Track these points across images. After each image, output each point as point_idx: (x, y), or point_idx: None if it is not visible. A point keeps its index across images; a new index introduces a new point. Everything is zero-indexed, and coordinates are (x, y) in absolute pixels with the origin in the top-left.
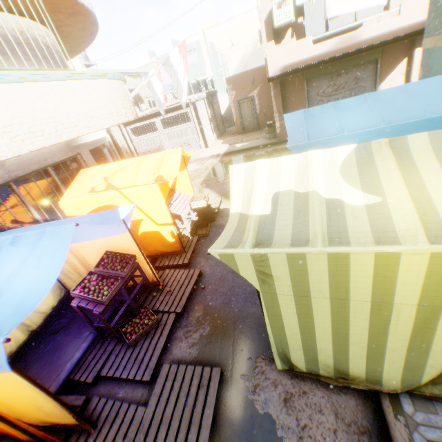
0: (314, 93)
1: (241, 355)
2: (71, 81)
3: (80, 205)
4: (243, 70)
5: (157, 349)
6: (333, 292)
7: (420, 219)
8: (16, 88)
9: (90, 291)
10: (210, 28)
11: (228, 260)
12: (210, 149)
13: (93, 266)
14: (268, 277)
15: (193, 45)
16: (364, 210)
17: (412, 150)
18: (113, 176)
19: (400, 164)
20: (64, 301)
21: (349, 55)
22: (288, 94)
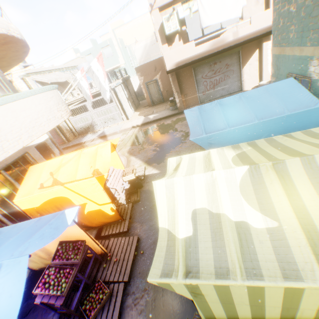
0: (200, 77)
1: (180, 317)
2: (11, 102)
3: (33, 200)
4: (146, 56)
5: None
6: (252, 301)
7: (312, 251)
8: None
9: (50, 284)
10: (118, 27)
11: (166, 285)
12: (131, 121)
13: (50, 250)
14: (199, 293)
15: (106, 42)
16: (267, 235)
17: (291, 173)
18: (58, 171)
19: (285, 189)
20: (29, 280)
21: (221, 52)
22: (182, 79)
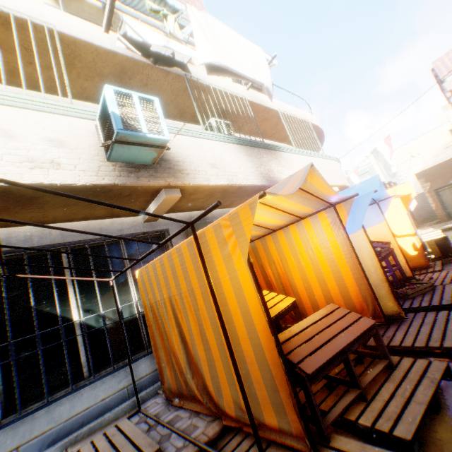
0: None
1: None
2: (323, 159)
3: None
4: None
5: (445, 295)
6: None
7: None
8: (306, 157)
9: None
10: None
11: None
12: None
13: None
14: None
15: (365, 169)
16: None
17: None
18: None
19: None
20: None
21: None
22: None
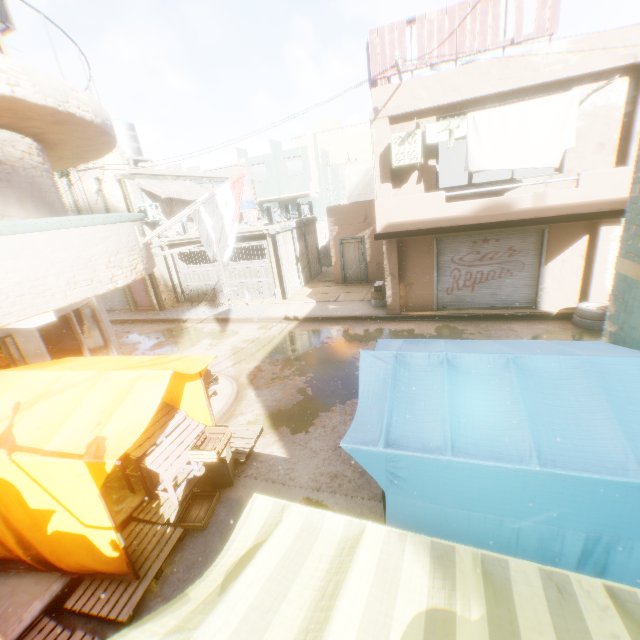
0: (447, 258)
1: None
2: None
3: None
4: (365, 188)
5: None
6: None
7: None
8: None
9: None
10: (328, 131)
11: None
12: (289, 303)
13: None
14: None
15: (297, 150)
16: None
17: None
18: (31, 407)
19: None
20: None
21: (499, 225)
22: (408, 253)
